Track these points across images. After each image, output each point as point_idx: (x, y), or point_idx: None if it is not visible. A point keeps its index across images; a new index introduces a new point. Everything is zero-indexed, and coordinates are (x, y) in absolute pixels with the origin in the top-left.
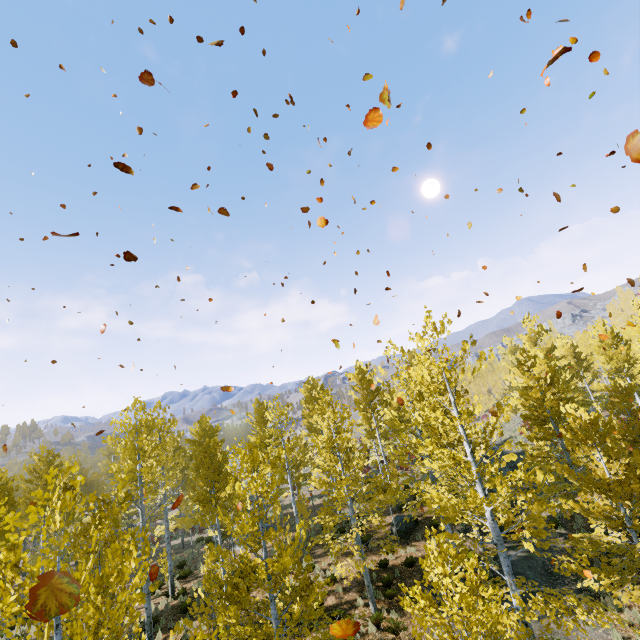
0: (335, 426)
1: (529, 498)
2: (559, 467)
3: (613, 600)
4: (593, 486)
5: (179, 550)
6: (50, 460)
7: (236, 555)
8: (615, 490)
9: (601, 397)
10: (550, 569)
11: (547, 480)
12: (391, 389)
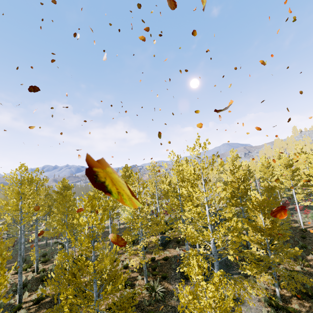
0: (138, 191)
1: (233, 234)
2: (240, 219)
3: (253, 278)
4: (257, 229)
5: (44, 247)
6: None
7: (76, 251)
8: (266, 232)
9: (254, 189)
10: (227, 263)
11: None
12: (166, 176)
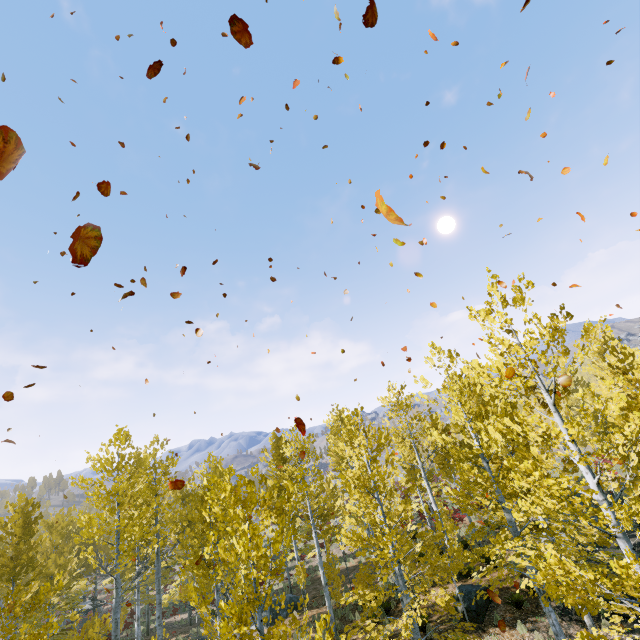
0: (370, 456)
1: None
2: None
3: None
4: None
5: (185, 628)
6: (27, 511)
7: None
8: None
9: None
10: None
11: None
12: (433, 416)
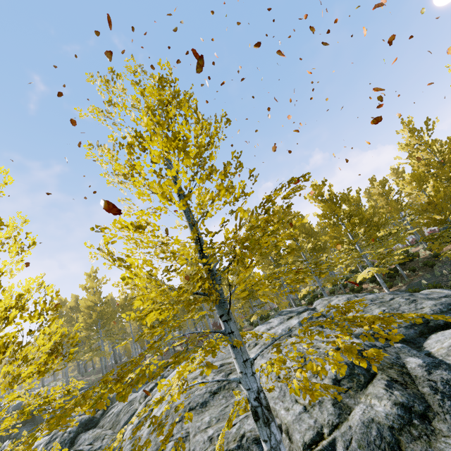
0: (381, 188)
1: None
2: None
3: None
4: None
5: None
6: None
7: None
8: None
9: None
10: None
11: None
12: None
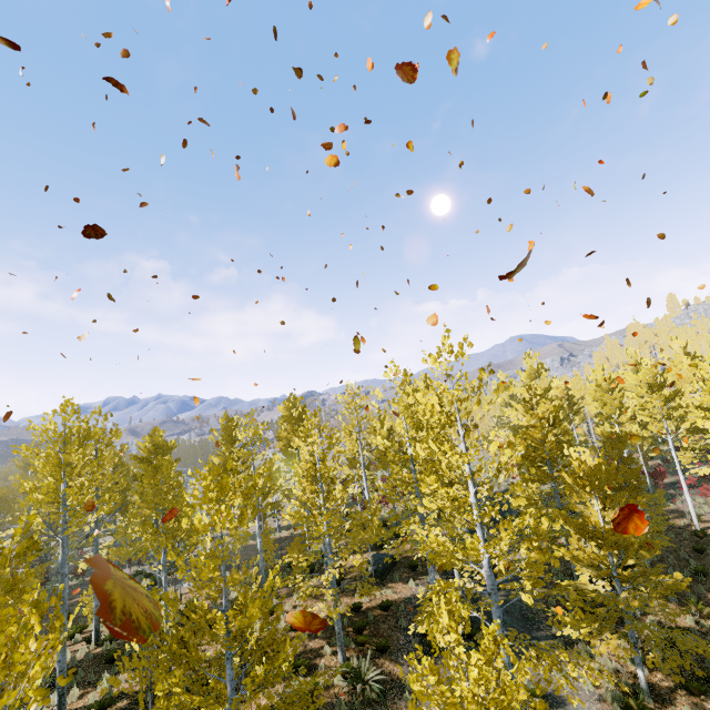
0: (321, 453)
1: (531, 546)
2: (551, 511)
3: (585, 646)
4: (587, 534)
5: None
6: None
7: (182, 593)
8: (608, 539)
9: (585, 442)
10: (527, 614)
11: (528, 522)
12: (382, 416)
